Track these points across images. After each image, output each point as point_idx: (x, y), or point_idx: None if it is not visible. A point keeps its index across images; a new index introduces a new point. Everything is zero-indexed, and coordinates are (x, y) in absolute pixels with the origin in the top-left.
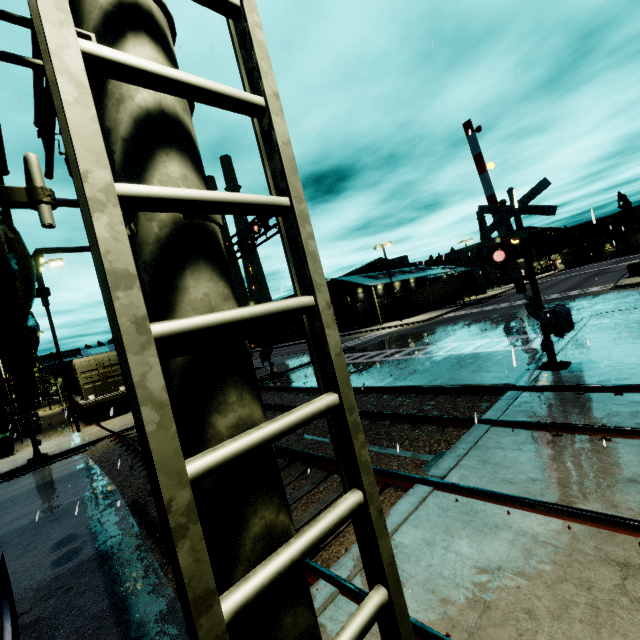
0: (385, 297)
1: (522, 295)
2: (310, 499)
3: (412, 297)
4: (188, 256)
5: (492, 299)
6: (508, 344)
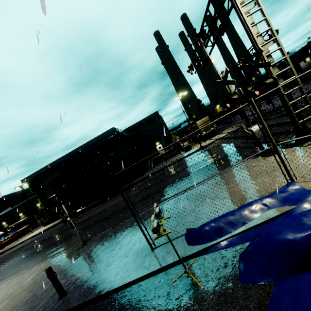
0: None
1: None
2: None
3: None
4: (278, 77)
5: None
6: None
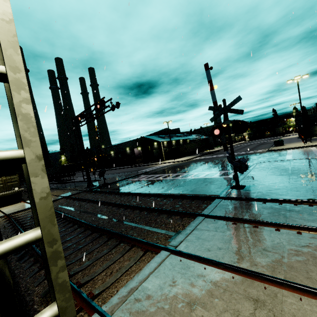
0: (167, 147)
1: (229, 151)
2: (105, 258)
3: (180, 148)
4: None
5: (216, 152)
6: (220, 174)
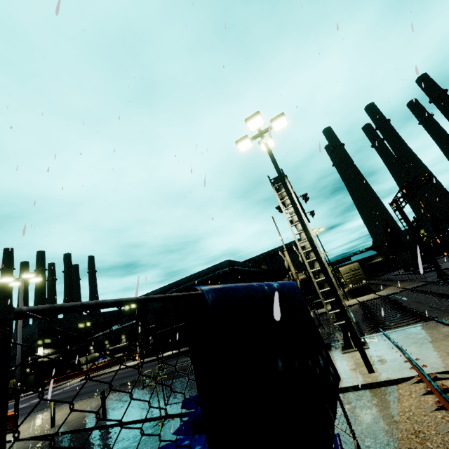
0: None
1: None
2: (403, 323)
3: None
4: (319, 272)
5: None
6: None
